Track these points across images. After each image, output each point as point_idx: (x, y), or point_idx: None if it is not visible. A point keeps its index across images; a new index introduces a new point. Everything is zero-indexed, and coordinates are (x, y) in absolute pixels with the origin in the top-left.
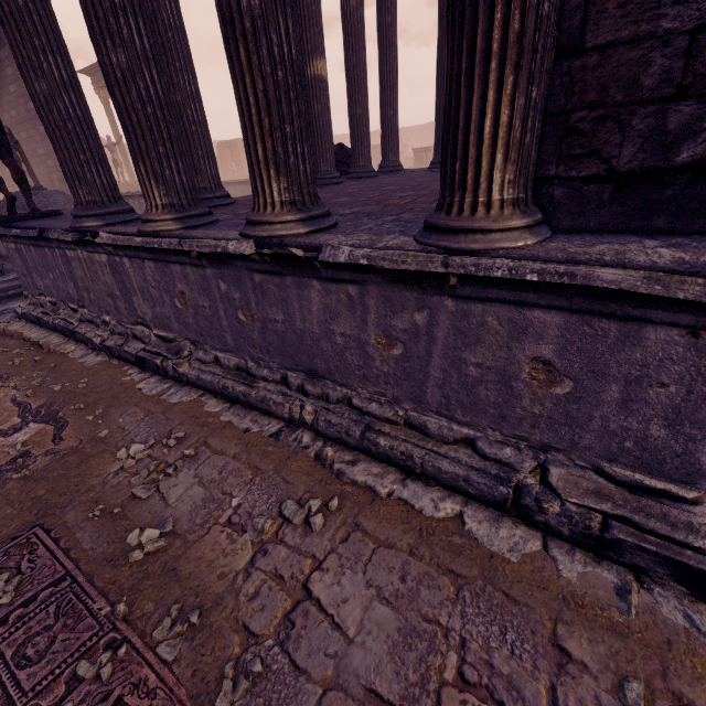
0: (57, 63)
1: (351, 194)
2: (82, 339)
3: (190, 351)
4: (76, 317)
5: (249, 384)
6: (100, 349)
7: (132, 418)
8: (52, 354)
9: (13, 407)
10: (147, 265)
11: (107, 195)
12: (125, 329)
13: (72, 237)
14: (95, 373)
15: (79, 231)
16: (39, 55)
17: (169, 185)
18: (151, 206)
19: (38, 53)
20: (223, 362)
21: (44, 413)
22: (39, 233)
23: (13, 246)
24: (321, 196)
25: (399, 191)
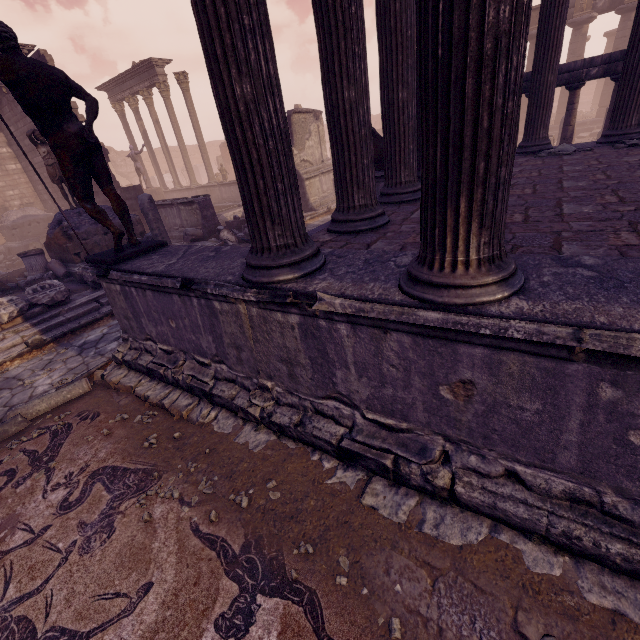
0: (265, 51)
1: (555, 198)
2: (224, 404)
3: (442, 450)
4: (209, 373)
5: (631, 540)
6: (259, 421)
7: (415, 585)
8: (189, 425)
9: (206, 550)
10: (392, 337)
11: (299, 234)
12: (299, 400)
13: (257, 297)
14: (276, 467)
15: (269, 287)
16: (246, 41)
17: (494, 228)
18: (453, 262)
19: (245, 37)
20: (532, 482)
21: (261, 566)
22: (181, 283)
23: (118, 288)
24: (511, 203)
25: (632, 190)
